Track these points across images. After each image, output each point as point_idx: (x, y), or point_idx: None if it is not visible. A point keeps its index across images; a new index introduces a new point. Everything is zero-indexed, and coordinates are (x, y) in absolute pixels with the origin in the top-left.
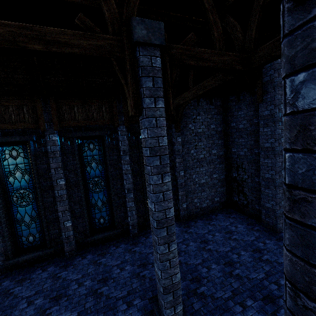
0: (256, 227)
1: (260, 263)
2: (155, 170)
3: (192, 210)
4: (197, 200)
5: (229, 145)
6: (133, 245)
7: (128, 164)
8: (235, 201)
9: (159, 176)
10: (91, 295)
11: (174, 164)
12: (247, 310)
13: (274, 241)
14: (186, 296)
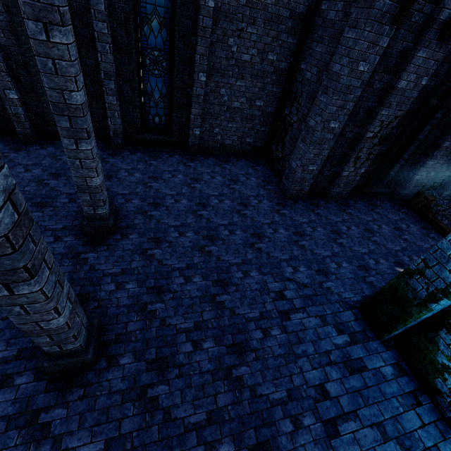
0: (270, 187)
1: (234, 215)
2: (29, 10)
3: (208, 142)
4: (219, 130)
5: (302, 53)
6: (109, 155)
7: (104, 22)
8: (272, 151)
9: (40, 25)
10: (35, 182)
11: (193, 56)
12: (181, 238)
13: (272, 204)
14: (134, 213)
